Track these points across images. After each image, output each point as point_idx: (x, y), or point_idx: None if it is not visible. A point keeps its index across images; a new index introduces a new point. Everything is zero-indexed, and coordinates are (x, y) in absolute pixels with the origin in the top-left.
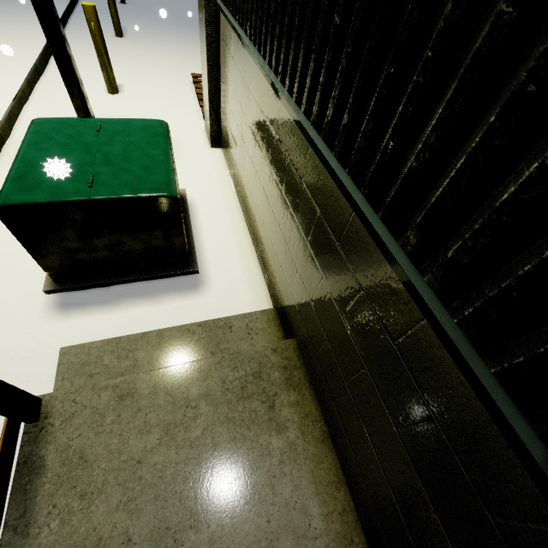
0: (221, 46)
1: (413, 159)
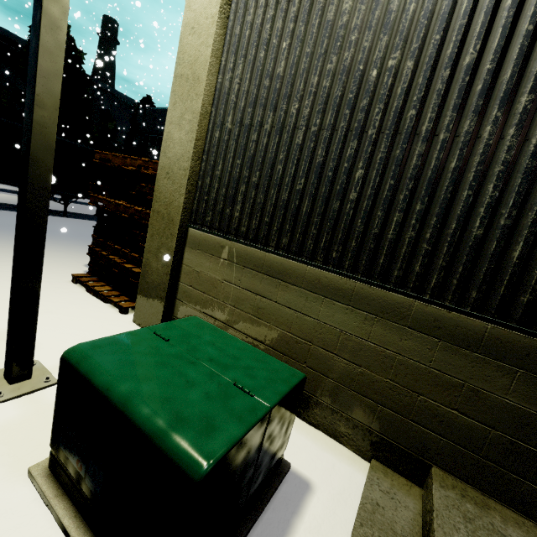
0: (187, 253)
1: (528, 296)
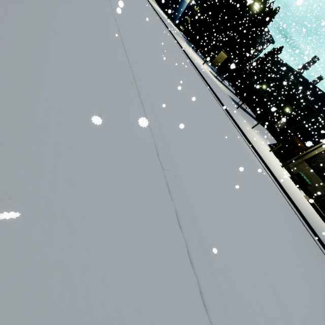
0: (300, 163)
1: None
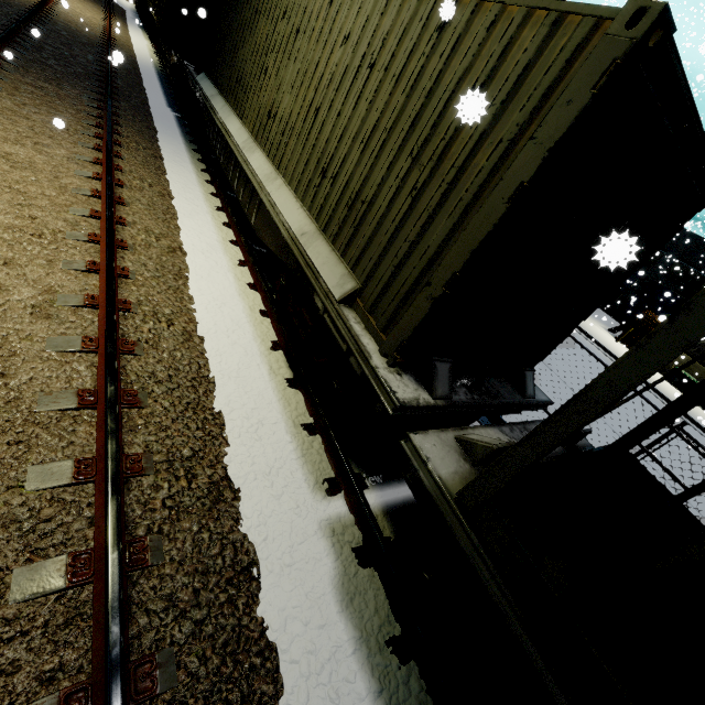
0: None
1: None
